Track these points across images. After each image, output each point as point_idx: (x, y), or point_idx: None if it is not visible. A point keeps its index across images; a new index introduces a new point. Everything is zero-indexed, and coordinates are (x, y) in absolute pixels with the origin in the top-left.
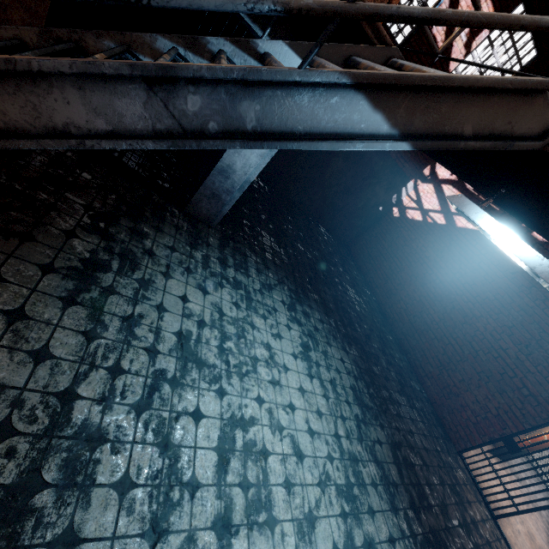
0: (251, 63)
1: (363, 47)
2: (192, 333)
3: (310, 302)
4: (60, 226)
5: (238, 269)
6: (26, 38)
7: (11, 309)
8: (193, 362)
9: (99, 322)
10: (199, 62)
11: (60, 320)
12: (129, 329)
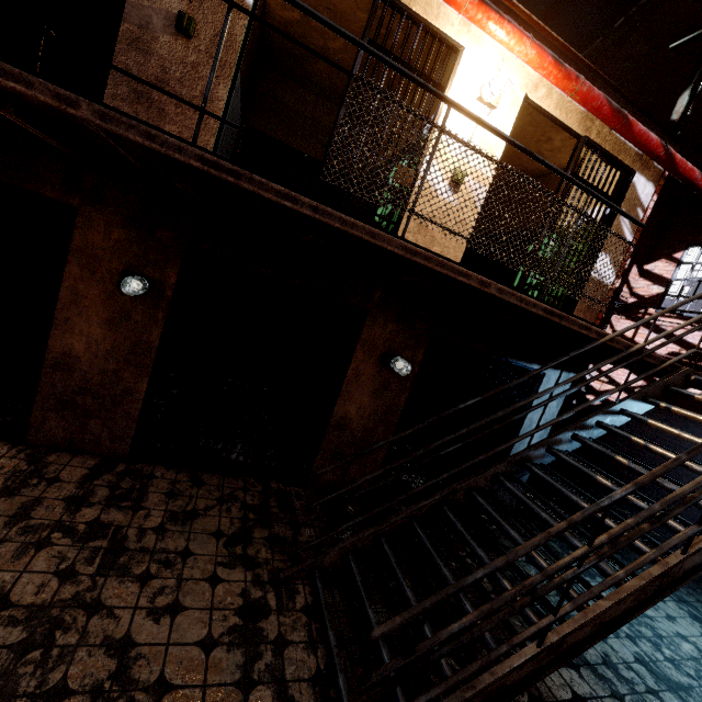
0: (613, 418)
1: (670, 378)
2: (640, 653)
3: (631, 554)
4: (487, 588)
5: (568, 552)
6: (498, 470)
7: (571, 694)
8: (678, 689)
9: (604, 678)
10: (585, 432)
11: (593, 690)
12: (619, 675)
